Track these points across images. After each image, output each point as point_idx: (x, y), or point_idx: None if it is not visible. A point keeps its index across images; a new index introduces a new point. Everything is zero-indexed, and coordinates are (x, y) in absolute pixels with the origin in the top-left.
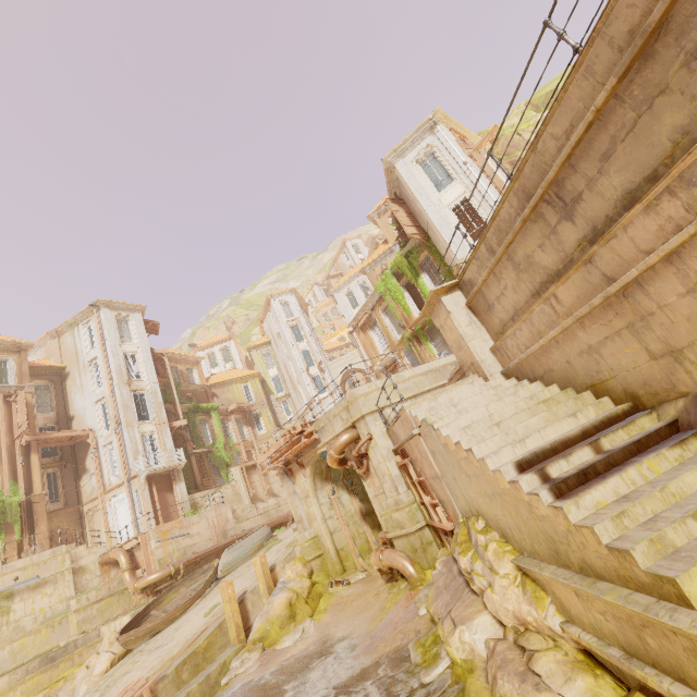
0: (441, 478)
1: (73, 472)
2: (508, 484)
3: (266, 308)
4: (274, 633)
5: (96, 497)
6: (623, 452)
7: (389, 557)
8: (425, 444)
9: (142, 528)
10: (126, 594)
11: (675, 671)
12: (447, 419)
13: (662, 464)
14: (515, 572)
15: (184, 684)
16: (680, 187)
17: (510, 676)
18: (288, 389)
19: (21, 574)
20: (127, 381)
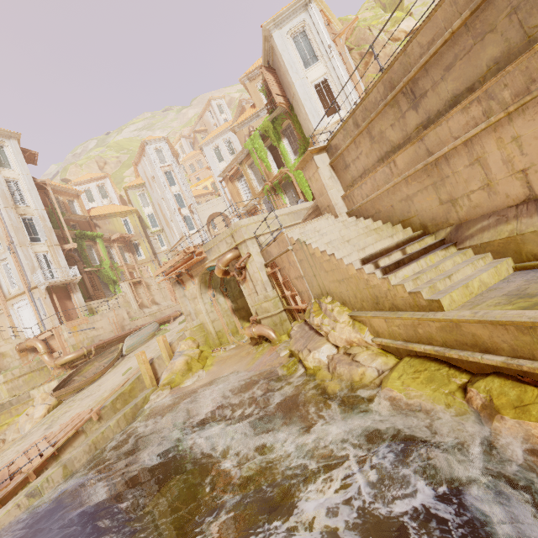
0: (303, 277)
1: None
2: (355, 271)
3: (140, 153)
4: (178, 379)
5: None
6: (418, 253)
7: (259, 329)
8: (295, 256)
9: (47, 326)
10: (45, 370)
11: (428, 340)
12: (314, 239)
13: (436, 258)
14: (349, 320)
15: (118, 410)
16: (484, 98)
17: (343, 365)
18: (162, 225)
19: None
20: (13, 206)
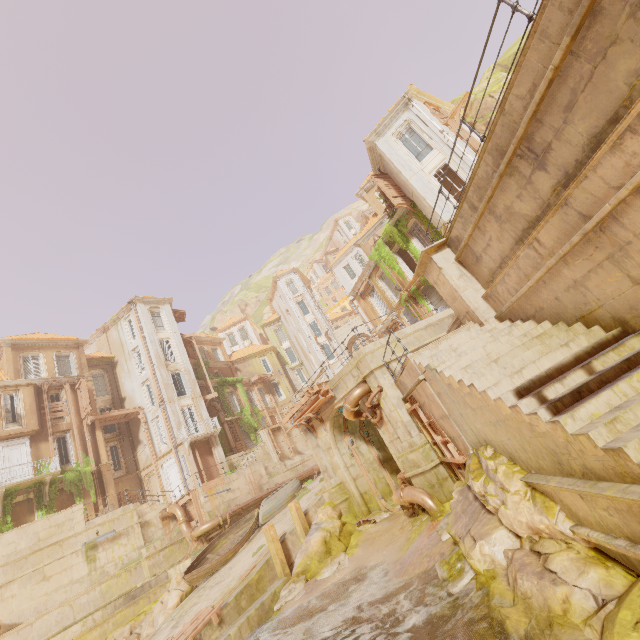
0: (449, 416)
1: (130, 444)
2: (509, 409)
3: (273, 289)
4: (314, 566)
5: (150, 463)
6: (614, 370)
7: (409, 493)
8: (431, 388)
9: (190, 488)
10: (185, 542)
11: None
12: (448, 363)
13: None
14: (525, 488)
15: (243, 610)
16: (639, 125)
17: (528, 576)
18: (300, 358)
19: (101, 529)
20: (165, 364)
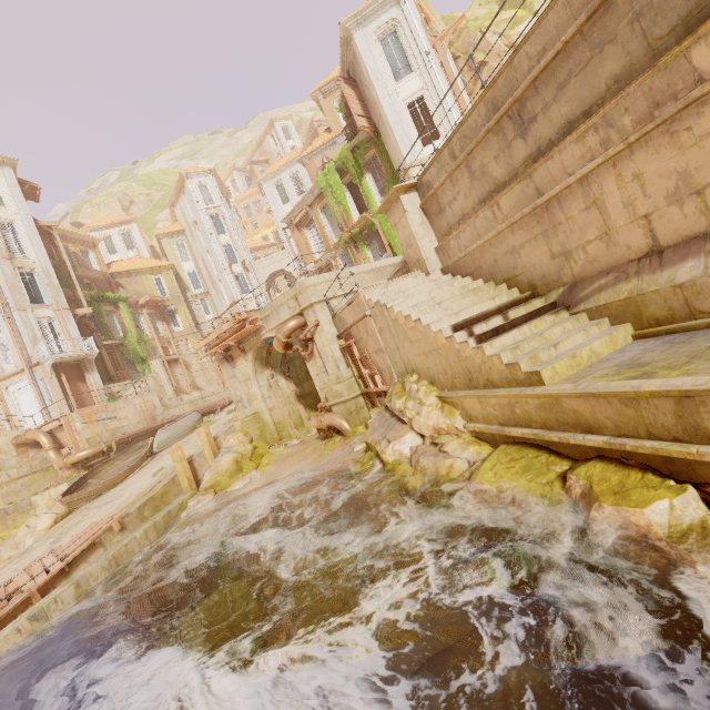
0: (384, 350)
1: None
2: (445, 339)
3: (179, 189)
4: (225, 481)
5: None
6: (522, 319)
7: (329, 418)
8: (374, 324)
9: (54, 416)
10: (52, 471)
11: (527, 422)
12: (397, 301)
13: (543, 324)
14: (438, 402)
15: (147, 519)
16: (602, 126)
17: (428, 457)
18: (206, 286)
19: None
20: (8, 256)
